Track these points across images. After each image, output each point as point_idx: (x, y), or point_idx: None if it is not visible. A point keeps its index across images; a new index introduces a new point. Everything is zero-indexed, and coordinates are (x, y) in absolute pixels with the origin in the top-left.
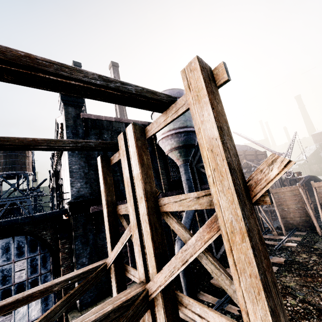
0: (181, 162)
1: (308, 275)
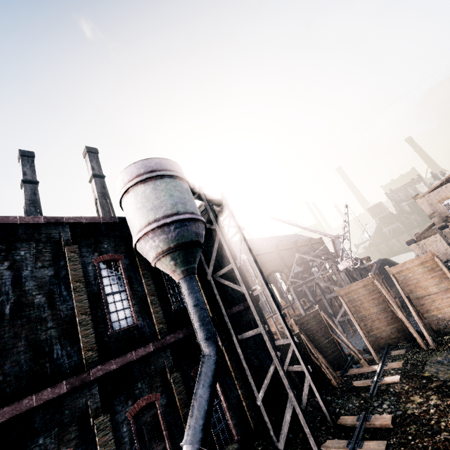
0: (180, 275)
1: (439, 449)
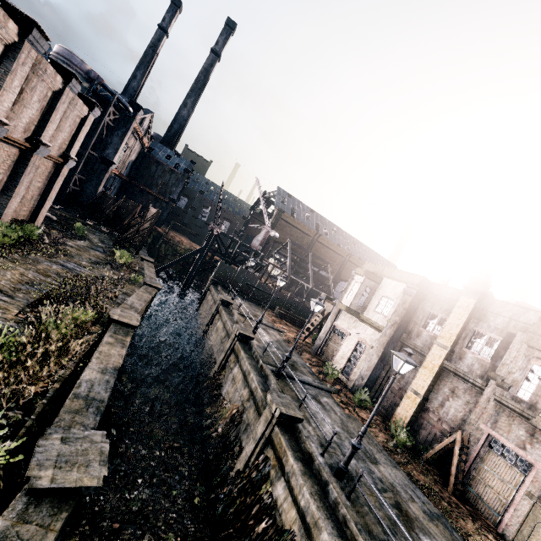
0: None
1: None
